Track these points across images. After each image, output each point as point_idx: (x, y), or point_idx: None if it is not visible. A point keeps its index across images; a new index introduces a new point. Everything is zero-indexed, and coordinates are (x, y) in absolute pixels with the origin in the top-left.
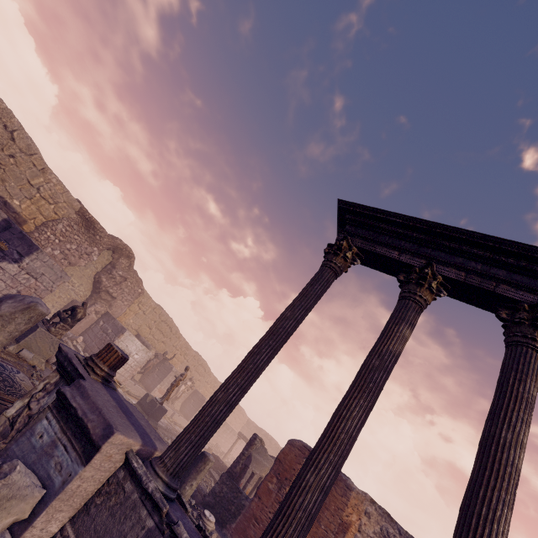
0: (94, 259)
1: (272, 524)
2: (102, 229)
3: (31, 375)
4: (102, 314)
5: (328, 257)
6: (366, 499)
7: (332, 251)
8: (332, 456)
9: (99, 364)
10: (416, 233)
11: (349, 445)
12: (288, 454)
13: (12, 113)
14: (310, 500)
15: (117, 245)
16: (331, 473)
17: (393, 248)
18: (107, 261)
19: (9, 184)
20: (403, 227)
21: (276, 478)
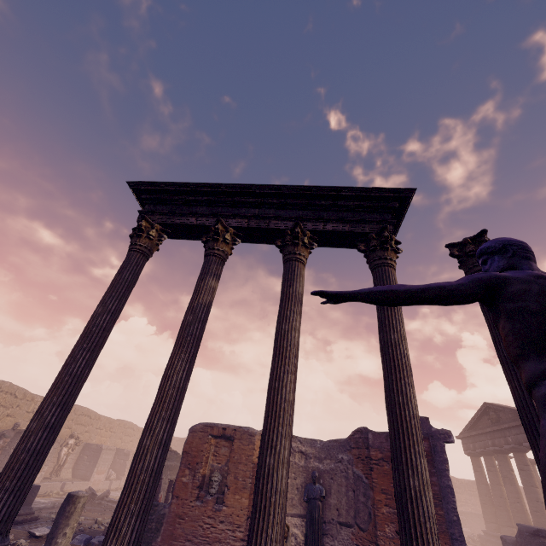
0: None
1: (119, 502)
2: None
3: None
4: None
5: (132, 241)
6: None
7: (135, 234)
8: (164, 413)
9: None
10: (206, 196)
11: (179, 396)
12: (193, 441)
13: None
14: (150, 459)
15: None
16: (167, 427)
17: (191, 215)
18: None
19: None
20: (194, 194)
21: (188, 469)
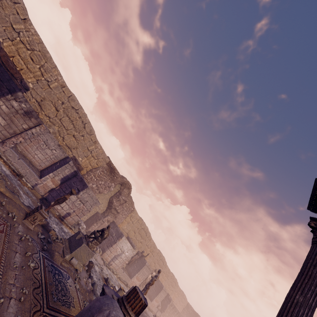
0: (111, 189)
1: None
2: (118, 173)
3: (75, 278)
4: (110, 222)
5: None
6: None
7: None
8: None
9: (129, 311)
10: None
11: None
12: None
13: (86, 115)
14: None
15: (124, 181)
16: None
17: None
18: (117, 190)
19: (79, 150)
20: None
21: None
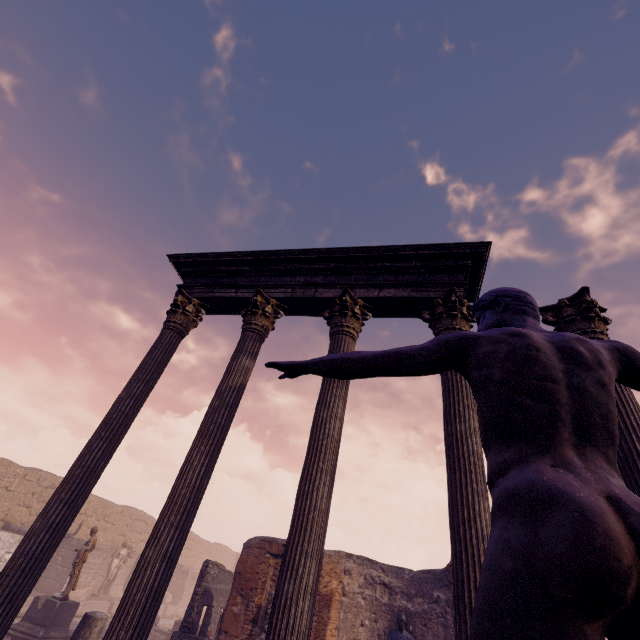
0: None
1: (109, 628)
2: None
3: None
4: None
5: (167, 318)
6: (341, 558)
7: (171, 311)
8: (173, 518)
9: None
10: (248, 266)
11: (193, 497)
12: (247, 560)
13: None
14: (150, 575)
15: None
16: (174, 535)
17: (230, 287)
18: None
19: None
20: (235, 264)
21: (241, 596)
